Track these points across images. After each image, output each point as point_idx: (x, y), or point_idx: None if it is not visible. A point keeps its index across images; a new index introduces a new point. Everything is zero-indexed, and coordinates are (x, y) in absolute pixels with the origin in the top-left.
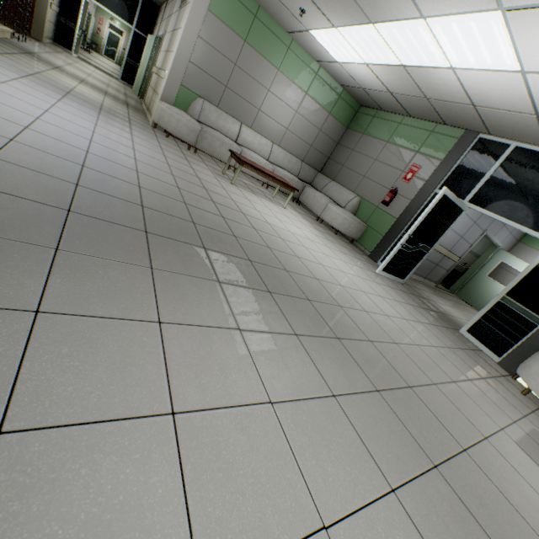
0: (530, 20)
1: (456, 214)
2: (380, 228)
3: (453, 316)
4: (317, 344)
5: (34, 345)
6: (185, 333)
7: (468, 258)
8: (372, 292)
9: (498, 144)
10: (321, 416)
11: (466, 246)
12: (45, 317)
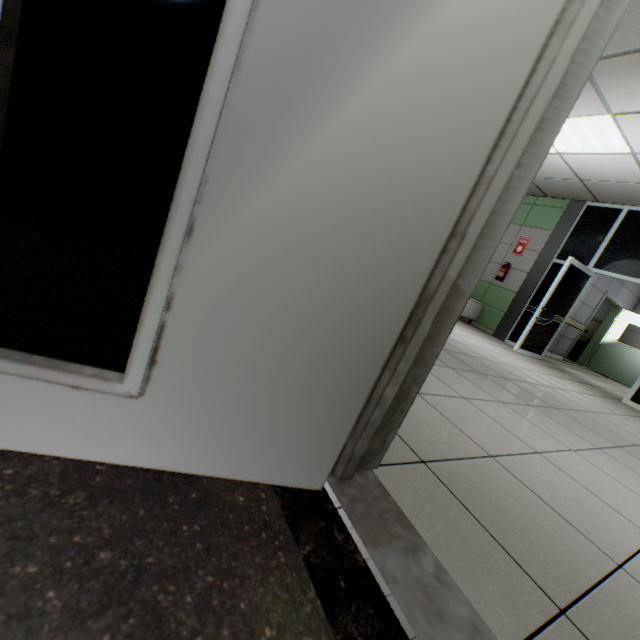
0: (639, 120)
1: (584, 281)
2: (498, 305)
3: (603, 387)
4: (549, 412)
5: (441, 412)
6: (482, 404)
7: (588, 325)
8: (531, 369)
9: (609, 210)
10: (605, 460)
11: (589, 311)
12: (424, 396)
